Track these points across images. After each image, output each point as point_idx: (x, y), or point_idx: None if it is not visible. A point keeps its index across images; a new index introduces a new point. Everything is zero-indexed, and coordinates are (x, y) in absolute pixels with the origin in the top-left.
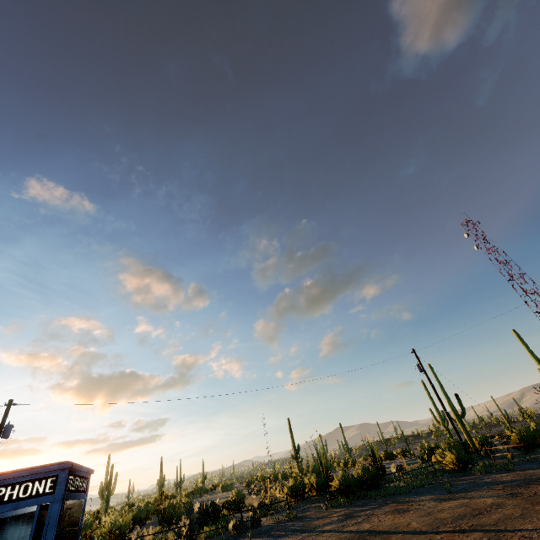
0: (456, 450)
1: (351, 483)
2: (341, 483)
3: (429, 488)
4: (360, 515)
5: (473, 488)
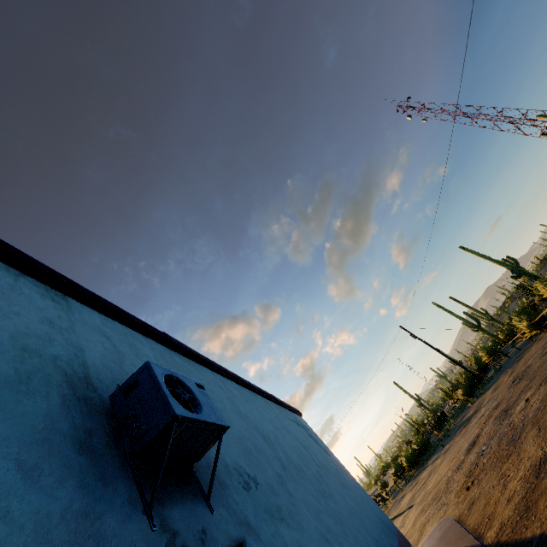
0: (461, 388)
1: (412, 458)
2: (405, 463)
3: (444, 440)
4: (404, 495)
5: (453, 435)
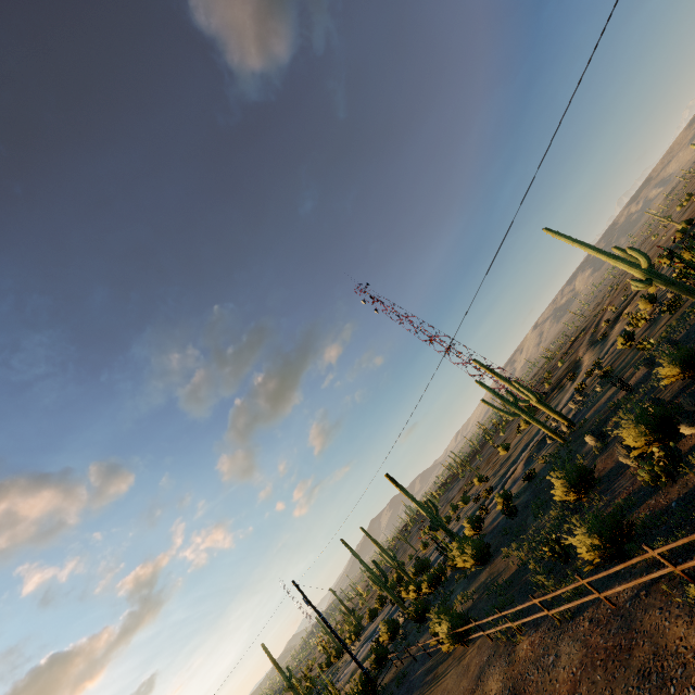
0: None
1: None
2: None
3: None
4: None
5: None
